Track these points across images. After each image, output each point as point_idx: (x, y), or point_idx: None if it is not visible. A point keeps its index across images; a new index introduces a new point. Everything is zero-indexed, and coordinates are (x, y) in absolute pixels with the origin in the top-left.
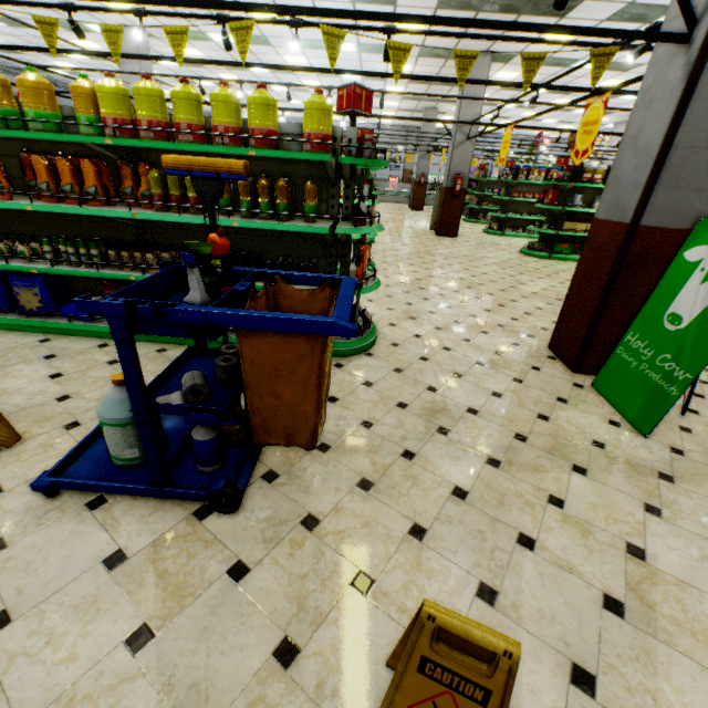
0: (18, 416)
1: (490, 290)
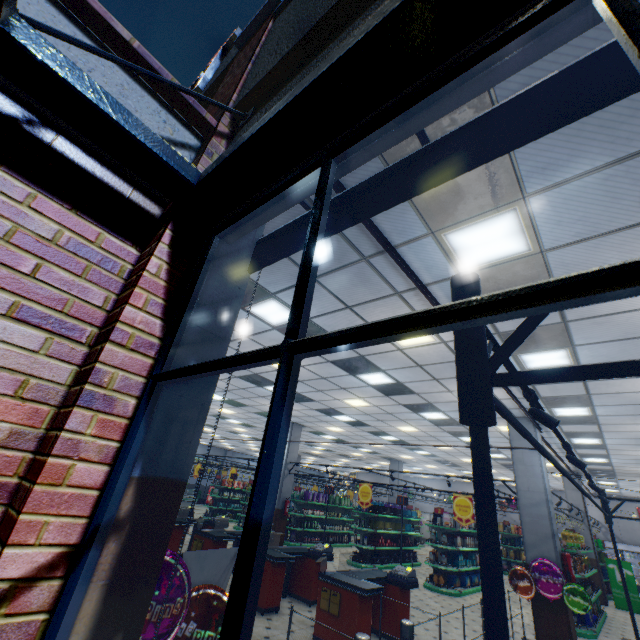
0: None
1: None
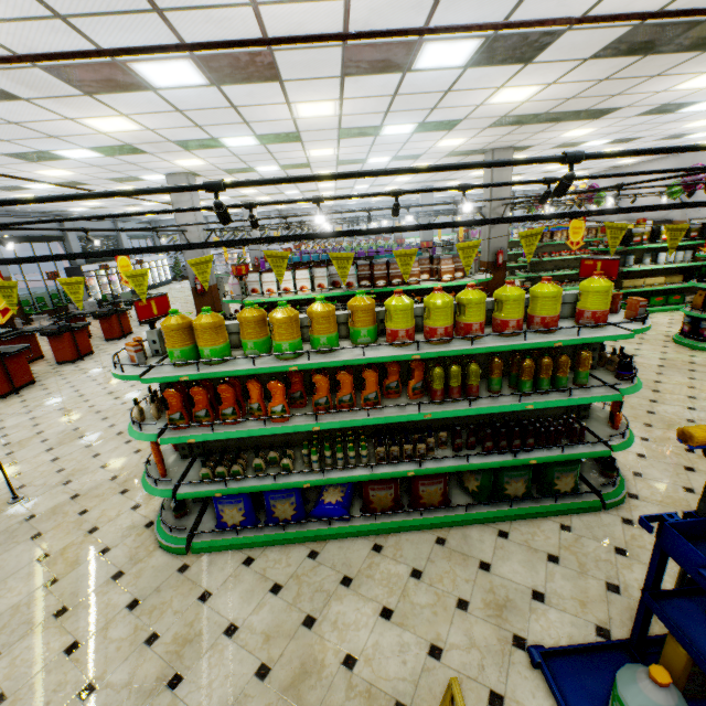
0: (424, 699)
1: None
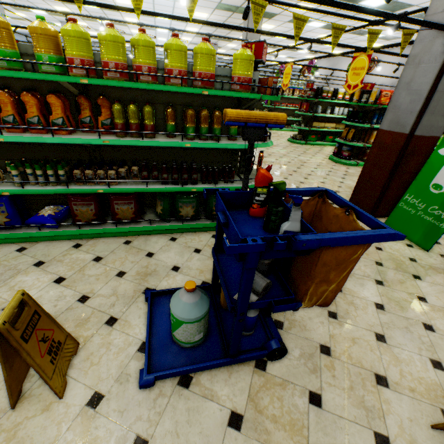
0: None
1: (293, 168)
